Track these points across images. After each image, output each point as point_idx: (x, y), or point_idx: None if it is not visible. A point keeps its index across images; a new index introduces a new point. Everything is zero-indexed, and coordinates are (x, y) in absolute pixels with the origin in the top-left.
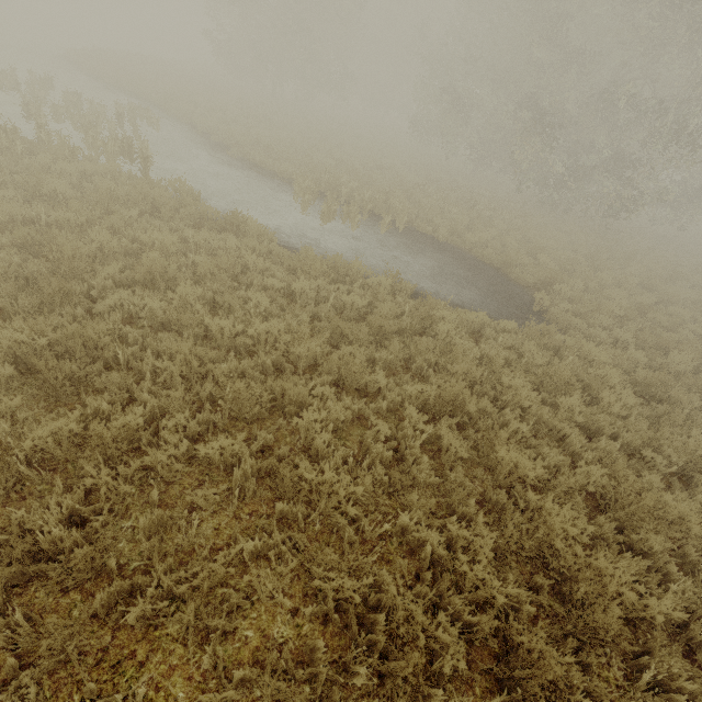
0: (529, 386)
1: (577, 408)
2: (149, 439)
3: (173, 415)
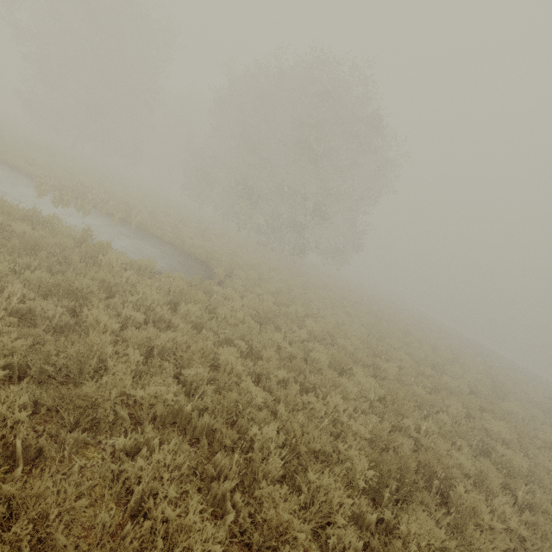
0: (154, 291)
1: (192, 311)
2: None
3: None
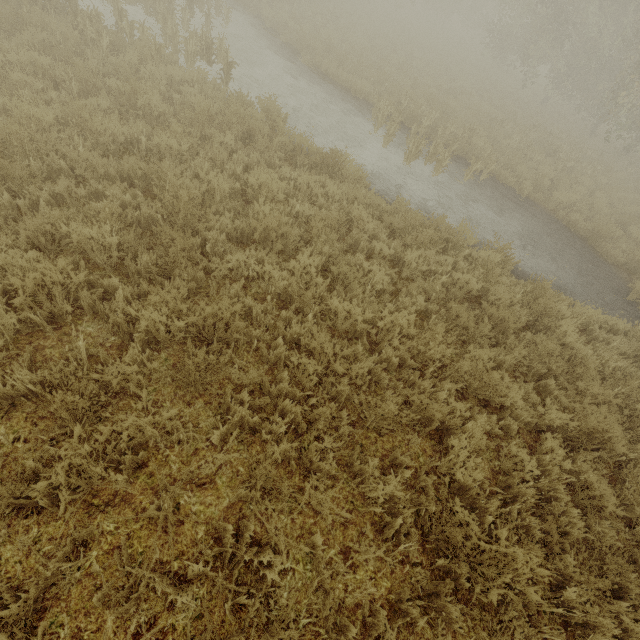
0: None
1: None
2: (295, 456)
3: (315, 426)
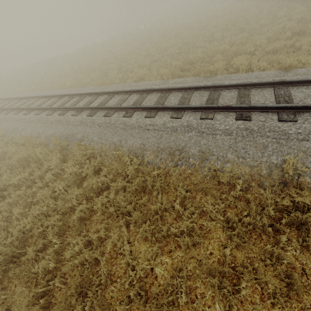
0: None
1: None
2: None
3: None
